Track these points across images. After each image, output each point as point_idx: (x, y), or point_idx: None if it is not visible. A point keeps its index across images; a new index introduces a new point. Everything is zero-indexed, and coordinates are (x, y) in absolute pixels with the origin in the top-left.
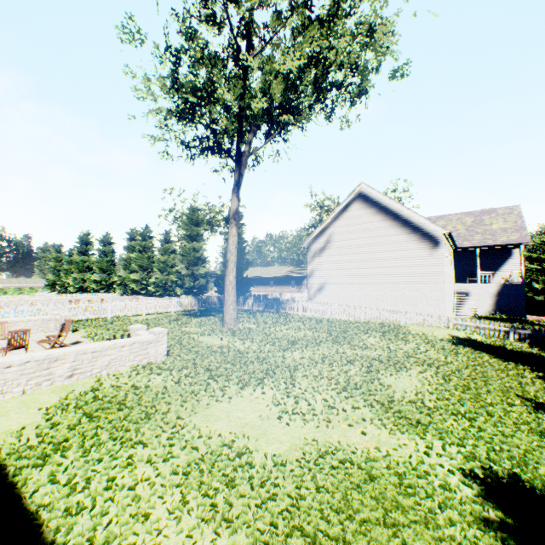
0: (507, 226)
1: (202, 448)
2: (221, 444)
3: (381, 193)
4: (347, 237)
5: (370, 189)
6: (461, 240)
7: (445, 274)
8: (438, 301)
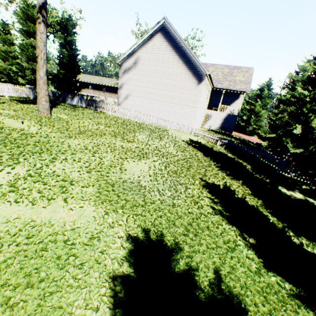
0: (243, 79)
1: None
2: None
3: (176, 31)
4: (149, 62)
5: (170, 25)
6: (218, 83)
7: (200, 102)
8: (191, 118)
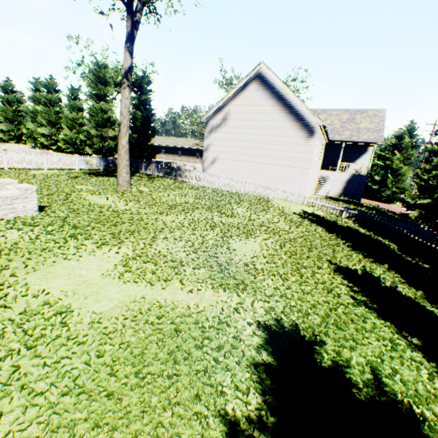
0: (371, 126)
1: (21, 307)
2: (43, 304)
3: (277, 77)
4: (242, 117)
5: (268, 71)
6: (334, 134)
7: (313, 161)
8: (302, 182)
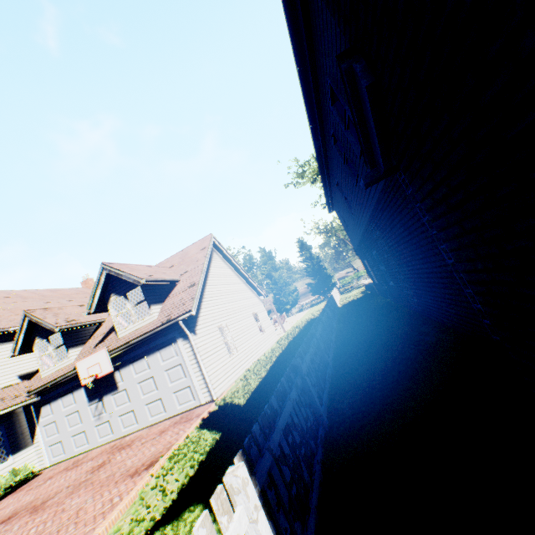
0: None
1: None
2: None
3: None
4: None
5: None
6: None
7: None
8: None
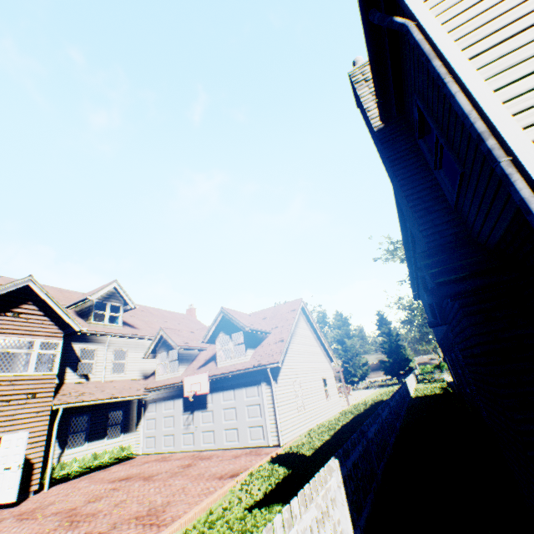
0: None
1: None
2: None
3: None
4: None
5: None
6: None
7: None
8: None
